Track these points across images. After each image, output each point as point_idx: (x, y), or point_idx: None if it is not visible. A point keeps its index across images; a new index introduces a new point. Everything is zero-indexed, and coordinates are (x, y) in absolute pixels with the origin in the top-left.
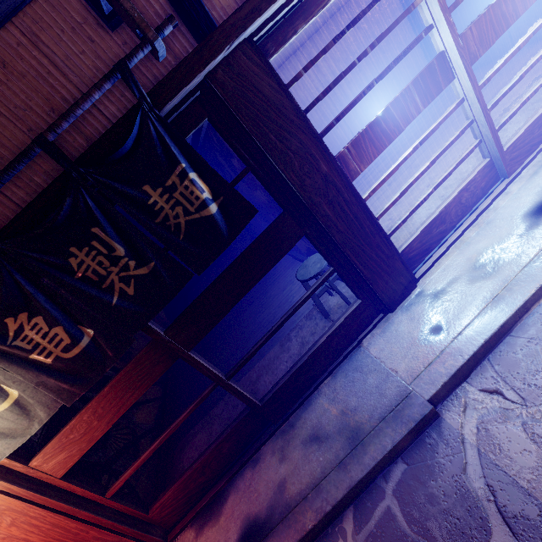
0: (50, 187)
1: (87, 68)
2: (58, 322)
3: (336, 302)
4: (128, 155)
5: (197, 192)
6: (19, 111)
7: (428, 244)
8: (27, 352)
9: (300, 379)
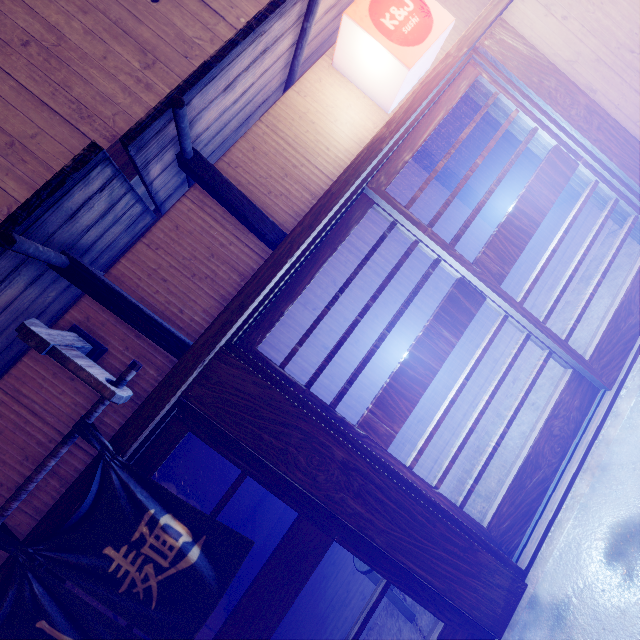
0: None
1: (66, 405)
2: None
3: None
4: (87, 515)
5: (171, 540)
6: None
7: (525, 504)
8: None
9: None
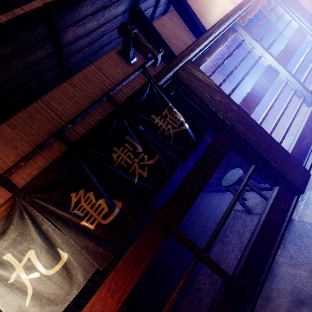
0: (106, 117)
1: (120, 78)
2: (102, 195)
3: (252, 203)
4: (144, 101)
5: (178, 117)
6: (89, 95)
7: (302, 151)
8: (80, 219)
9: (257, 252)
